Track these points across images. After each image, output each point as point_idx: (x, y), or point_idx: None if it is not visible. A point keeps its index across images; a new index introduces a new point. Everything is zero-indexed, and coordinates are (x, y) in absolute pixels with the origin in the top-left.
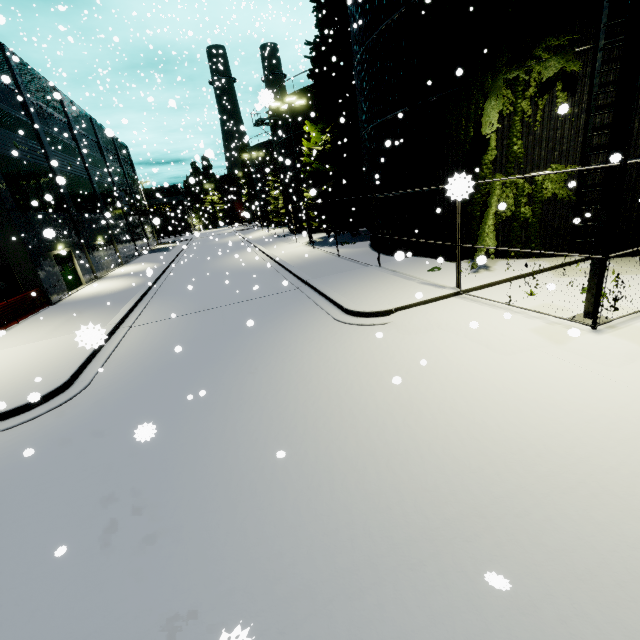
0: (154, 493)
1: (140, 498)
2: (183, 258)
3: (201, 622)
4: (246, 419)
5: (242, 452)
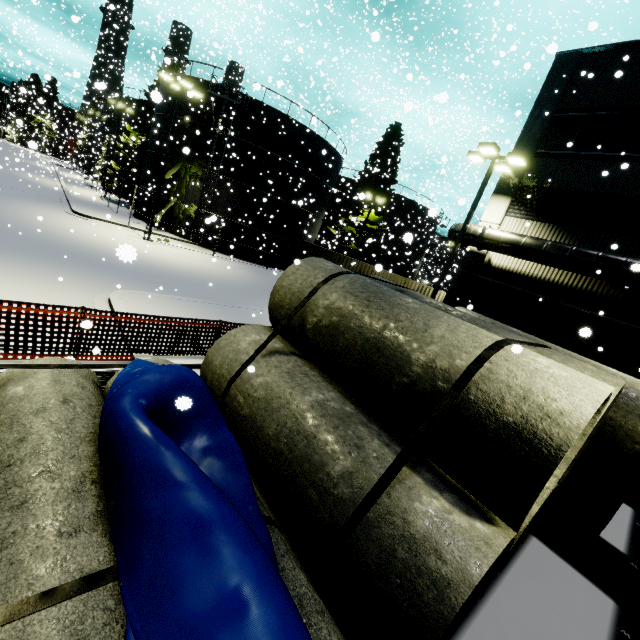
0: None
1: None
2: None
3: None
4: None
5: None
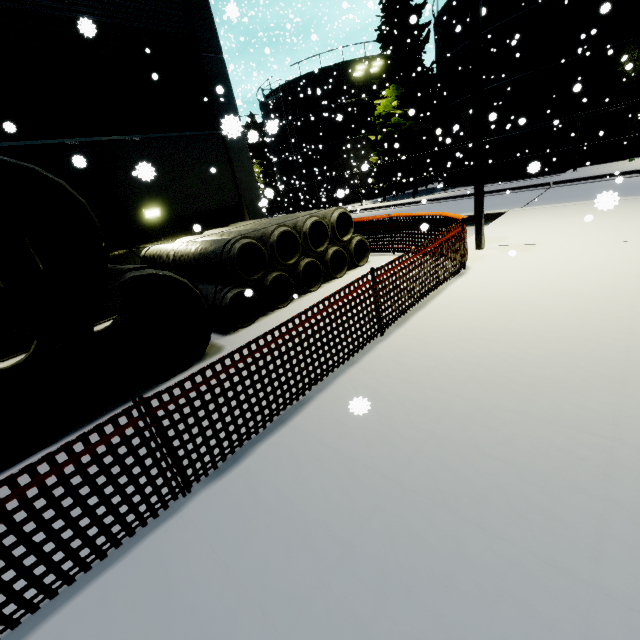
0: None
1: None
2: None
3: None
4: None
5: None
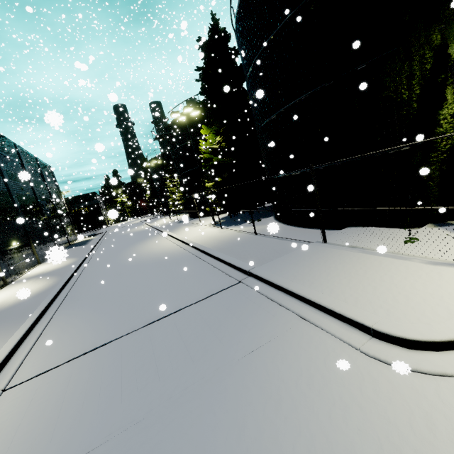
0: None
1: None
2: (98, 250)
3: None
4: None
5: None
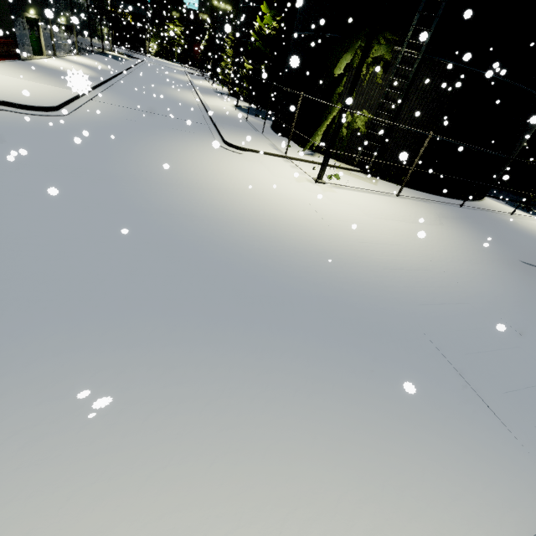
0: (108, 153)
1: (102, 153)
2: (133, 73)
3: (123, 175)
4: (152, 152)
5: (147, 158)
